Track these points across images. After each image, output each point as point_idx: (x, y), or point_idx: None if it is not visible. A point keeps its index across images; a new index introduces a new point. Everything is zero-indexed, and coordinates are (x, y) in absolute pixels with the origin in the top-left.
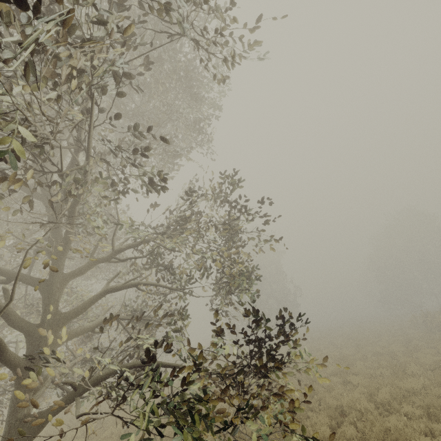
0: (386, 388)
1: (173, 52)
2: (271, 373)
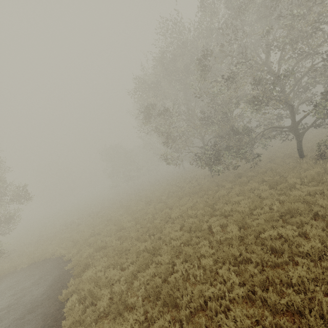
0: None
1: None
2: None
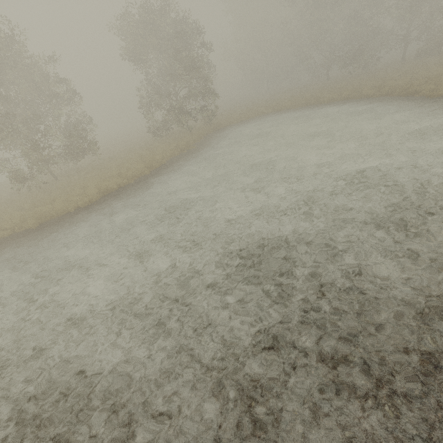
0: None
1: None
2: None
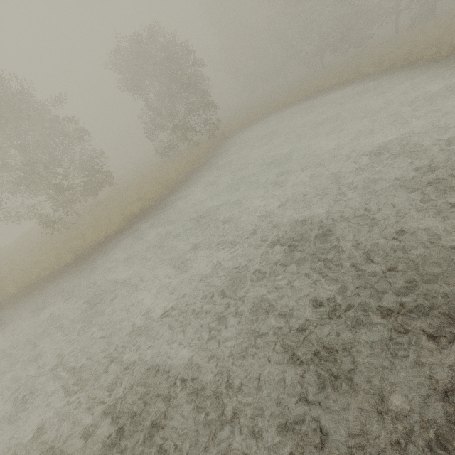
0: None
1: None
2: None
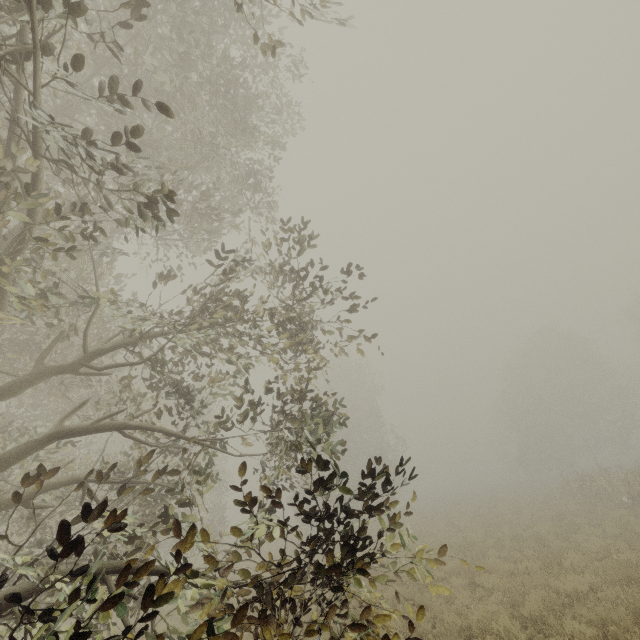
0: (537, 593)
1: (210, 53)
2: (346, 573)
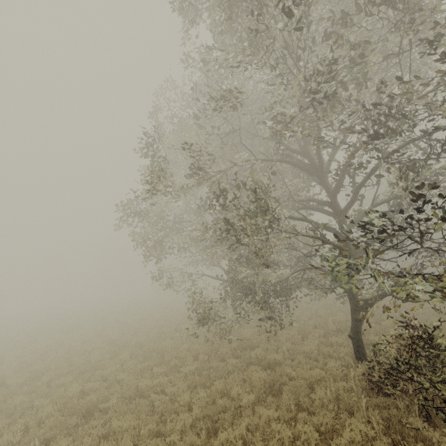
0: None
1: None
2: None
